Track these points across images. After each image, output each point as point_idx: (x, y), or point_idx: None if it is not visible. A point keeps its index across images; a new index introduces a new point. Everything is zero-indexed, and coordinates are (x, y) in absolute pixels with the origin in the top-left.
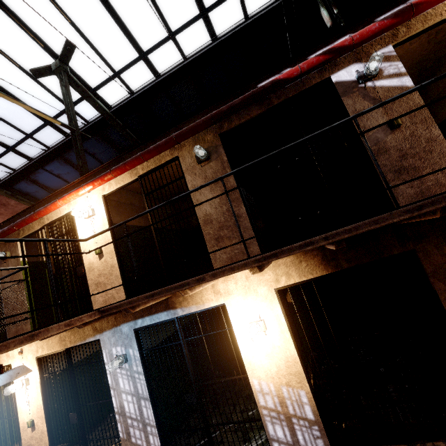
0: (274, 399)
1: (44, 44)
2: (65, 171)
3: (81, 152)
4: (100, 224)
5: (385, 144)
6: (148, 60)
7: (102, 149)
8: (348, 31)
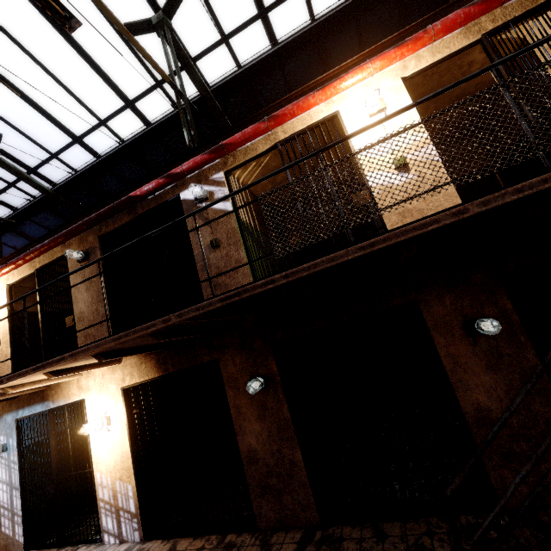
0: (110, 492)
1: None
2: (21, 243)
3: None
4: (2, 313)
5: (209, 261)
6: (83, 144)
7: (56, 222)
8: (195, 154)
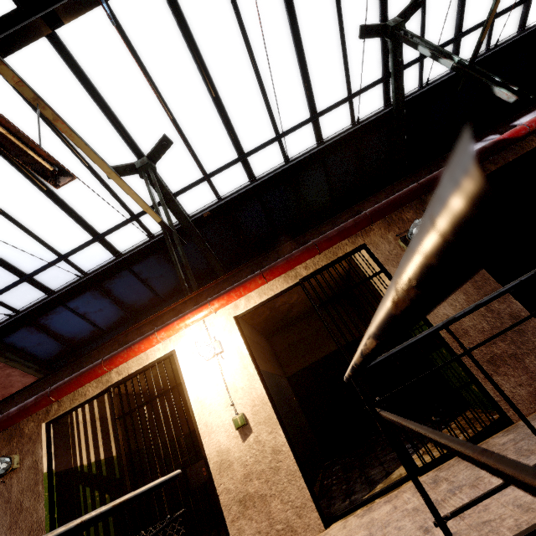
0: None
1: (132, 140)
2: (96, 308)
3: (184, 259)
4: (236, 367)
5: None
6: (247, 162)
7: (160, 272)
8: None
